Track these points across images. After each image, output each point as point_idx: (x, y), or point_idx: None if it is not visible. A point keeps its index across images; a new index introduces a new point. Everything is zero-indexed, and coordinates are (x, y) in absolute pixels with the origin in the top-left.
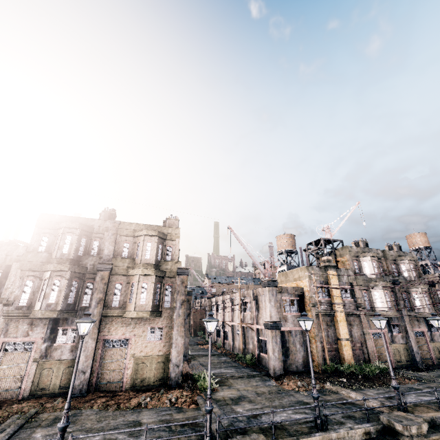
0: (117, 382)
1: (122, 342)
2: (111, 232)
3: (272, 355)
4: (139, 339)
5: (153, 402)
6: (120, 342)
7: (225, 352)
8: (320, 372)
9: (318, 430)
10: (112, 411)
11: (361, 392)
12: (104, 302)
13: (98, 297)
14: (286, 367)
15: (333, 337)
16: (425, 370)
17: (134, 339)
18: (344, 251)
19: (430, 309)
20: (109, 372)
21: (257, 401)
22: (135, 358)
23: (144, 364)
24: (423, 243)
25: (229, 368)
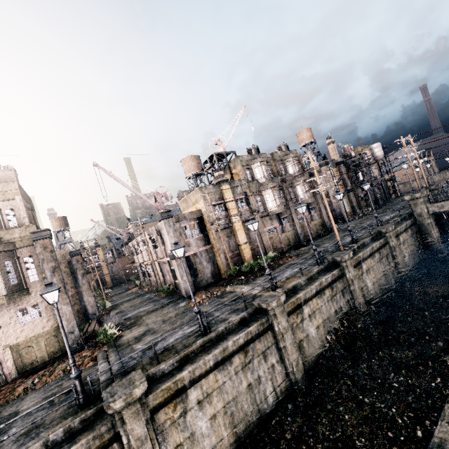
0: None
1: None
2: None
3: (181, 281)
4: (8, 327)
5: (44, 380)
6: None
7: (151, 289)
8: (227, 277)
9: (202, 336)
10: None
11: (253, 284)
12: None
13: None
14: (197, 285)
15: (234, 245)
16: (306, 245)
17: (0, 330)
18: (237, 163)
19: (310, 196)
20: None
21: (160, 330)
22: (12, 347)
23: (29, 348)
24: (309, 138)
25: (148, 305)
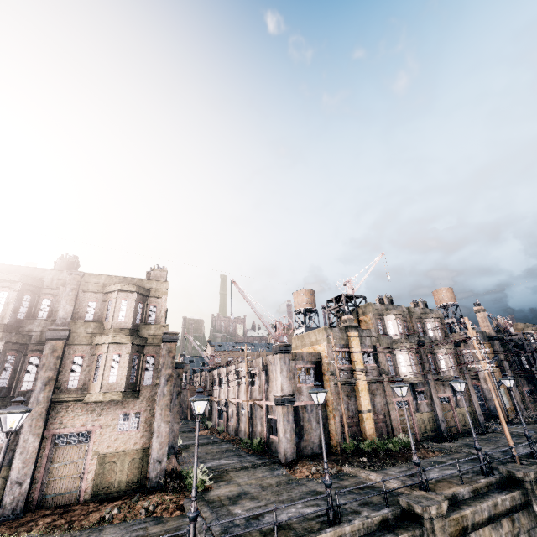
0: (72, 492)
1: (82, 435)
2: (69, 287)
3: (283, 437)
4: (106, 430)
5: (122, 514)
6: (78, 437)
7: (228, 438)
8: (339, 452)
9: (330, 525)
10: (60, 534)
11: (382, 473)
12: (55, 382)
13: (46, 376)
14: (299, 450)
15: (353, 409)
16: (450, 439)
17: (99, 430)
18: (367, 309)
19: (455, 371)
20: (60, 479)
21: (261, 497)
22: (100, 456)
23: (113, 464)
24: (449, 299)
25: (230, 458)
